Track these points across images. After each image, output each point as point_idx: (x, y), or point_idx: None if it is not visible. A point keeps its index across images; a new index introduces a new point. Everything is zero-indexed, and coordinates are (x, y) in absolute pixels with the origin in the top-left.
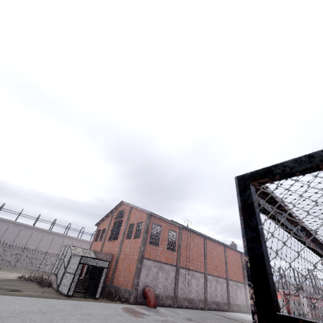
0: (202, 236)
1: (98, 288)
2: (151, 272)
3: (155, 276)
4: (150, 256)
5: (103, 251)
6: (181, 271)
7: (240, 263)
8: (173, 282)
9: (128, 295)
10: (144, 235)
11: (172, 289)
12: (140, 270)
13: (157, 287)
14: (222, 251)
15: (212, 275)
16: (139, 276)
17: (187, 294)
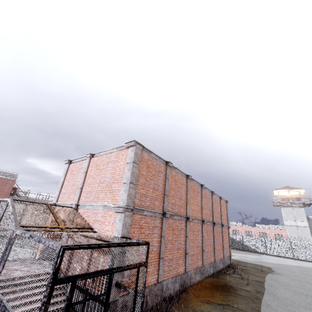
0: None
1: None
2: None
3: None
4: None
5: None
6: None
7: None
8: None
9: None
10: None
11: None
12: None
13: None
14: None
15: None
16: None
17: None
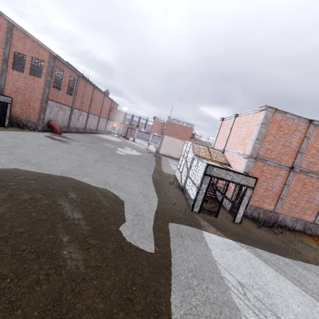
0: (92, 86)
1: (5, 119)
2: (53, 110)
3: (56, 114)
4: (53, 98)
5: None
6: (74, 111)
7: (109, 107)
8: (68, 118)
9: (33, 125)
10: (49, 78)
11: (67, 122)
12: (46, 109)
13: (57, 121)
14: (102, 98)
15: (92, 114)
16: (45, 113)
17: (76, 125)
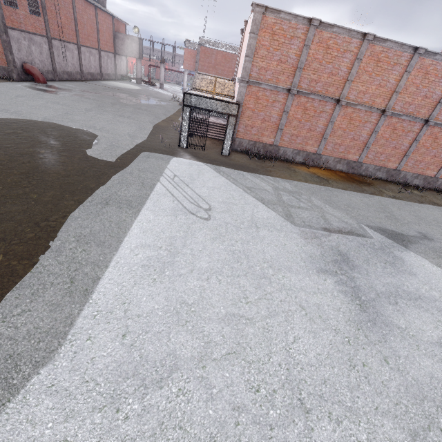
0: None
1: None
2: (22, 46)
3: (29, 51)
4: (13, 24)
5: None
6: (54, 44)
7: (112, 30)
8: (49, 56)
9: (5, 73)
10: None
11: (50, 65)
12: (10, 45)
13: (34, 63)
14: (93, 14)
15: (86, 47)
16: (12, 52)
17: (65, 68)
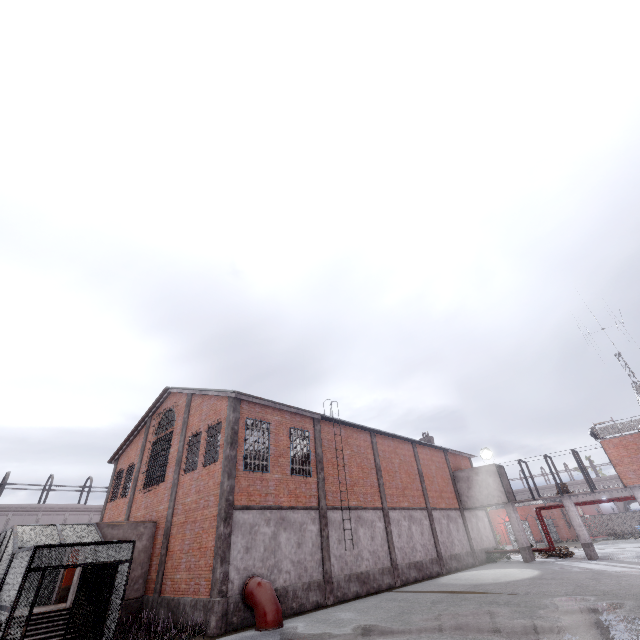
0: (365, 432)
1: (104, 625)
2: (258, 538)
3: (271, 546)
4: (250, 499)
5: (131, 518)
6: (332, 518)
7: (446, 471)
8: (317, 547)
9: (203, 617)
10: (228, 451)
11: (318, 565)
12: (228, 542)
13: (279, 571)
14: (410, 454)
15: (399, 509)
16: (227, 558)
17: (354, 566)
